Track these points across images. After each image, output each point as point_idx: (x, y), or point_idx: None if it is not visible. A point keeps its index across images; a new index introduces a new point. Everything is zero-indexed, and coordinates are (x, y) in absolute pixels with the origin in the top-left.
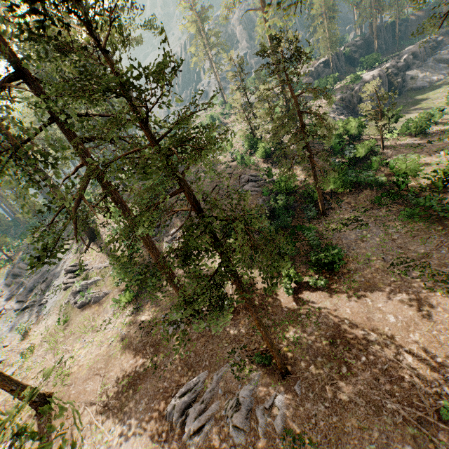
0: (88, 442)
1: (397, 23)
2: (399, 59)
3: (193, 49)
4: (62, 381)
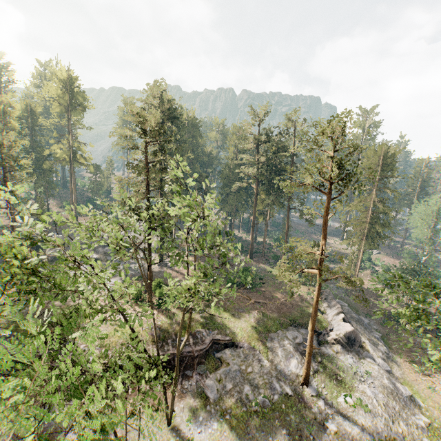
0: None
1: None
2: None
3: None
4: None
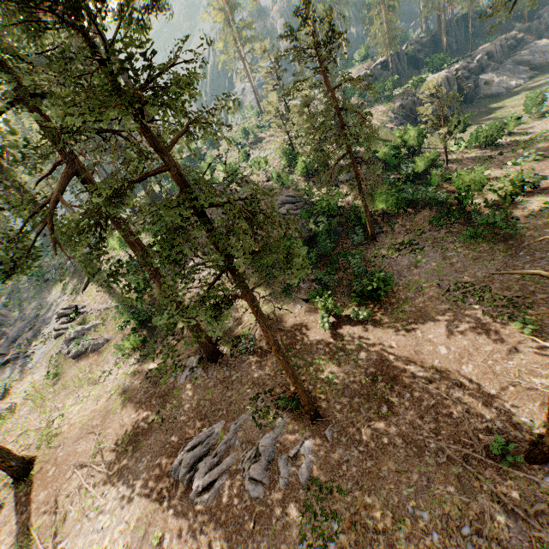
0: (76, 509)
1: (470, 16)
2: (472, 60)
3: (221, 45)
4: (48, 442)
